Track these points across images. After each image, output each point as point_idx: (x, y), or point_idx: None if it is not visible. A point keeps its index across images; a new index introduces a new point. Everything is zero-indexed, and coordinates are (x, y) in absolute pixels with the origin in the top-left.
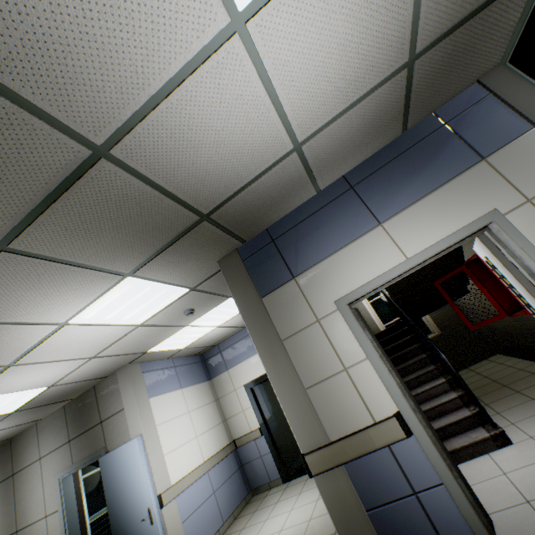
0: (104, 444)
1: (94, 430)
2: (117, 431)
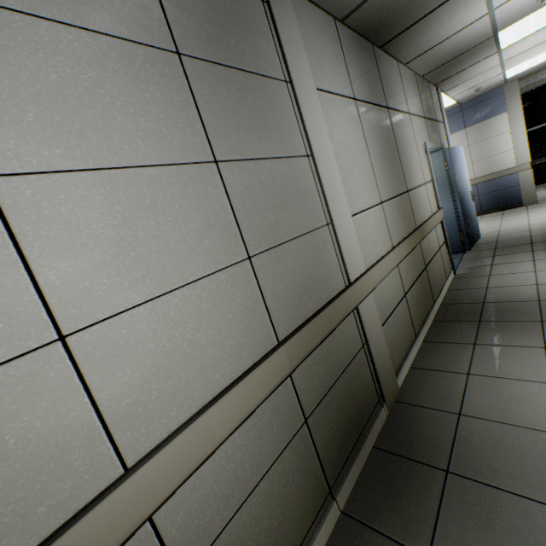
0: (440, 141)
1: (434, 123)
2: (443, 137)
